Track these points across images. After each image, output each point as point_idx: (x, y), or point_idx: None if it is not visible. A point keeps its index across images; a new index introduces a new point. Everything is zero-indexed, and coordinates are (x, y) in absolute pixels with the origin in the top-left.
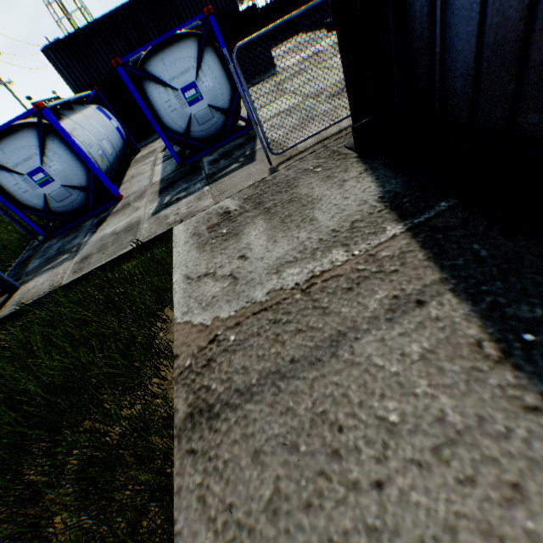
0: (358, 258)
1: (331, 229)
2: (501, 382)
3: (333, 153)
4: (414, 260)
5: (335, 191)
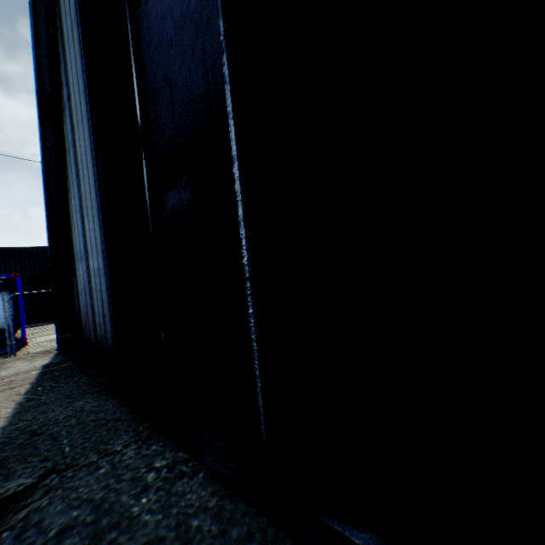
0: (5, 382)
1: (4, 376)
2: (17, 398)
3: (48, 352)
4: (30, 379)
5: (27, 364)
